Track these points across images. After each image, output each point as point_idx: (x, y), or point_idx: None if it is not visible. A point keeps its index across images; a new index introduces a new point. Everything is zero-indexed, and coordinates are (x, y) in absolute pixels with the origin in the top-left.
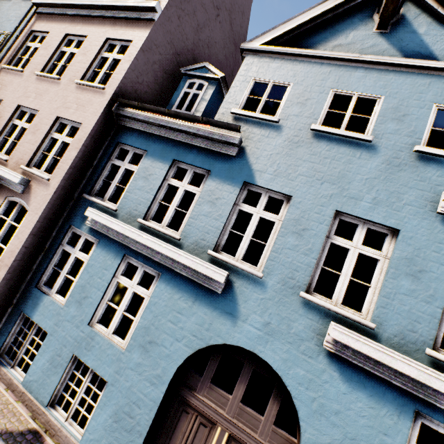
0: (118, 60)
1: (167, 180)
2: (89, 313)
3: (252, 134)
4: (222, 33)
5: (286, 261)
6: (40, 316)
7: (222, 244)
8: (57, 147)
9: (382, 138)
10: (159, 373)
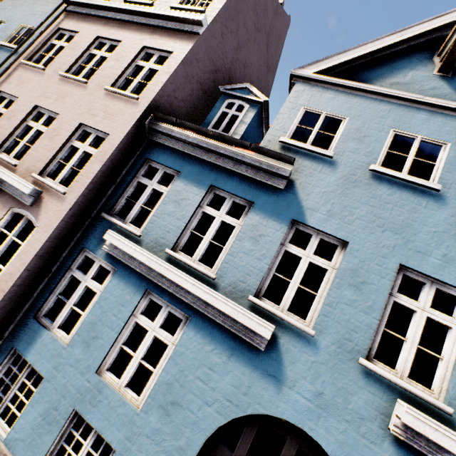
0: (155, 70)
1: (201, 207)
2: (98, 358)
3: (302, 167)
4: (258, 55)
5: (342, 318)
6: (36, 355)
7: (264, 289)
8: (77, 157)
9: (450, 188)
10: (183, 445)
